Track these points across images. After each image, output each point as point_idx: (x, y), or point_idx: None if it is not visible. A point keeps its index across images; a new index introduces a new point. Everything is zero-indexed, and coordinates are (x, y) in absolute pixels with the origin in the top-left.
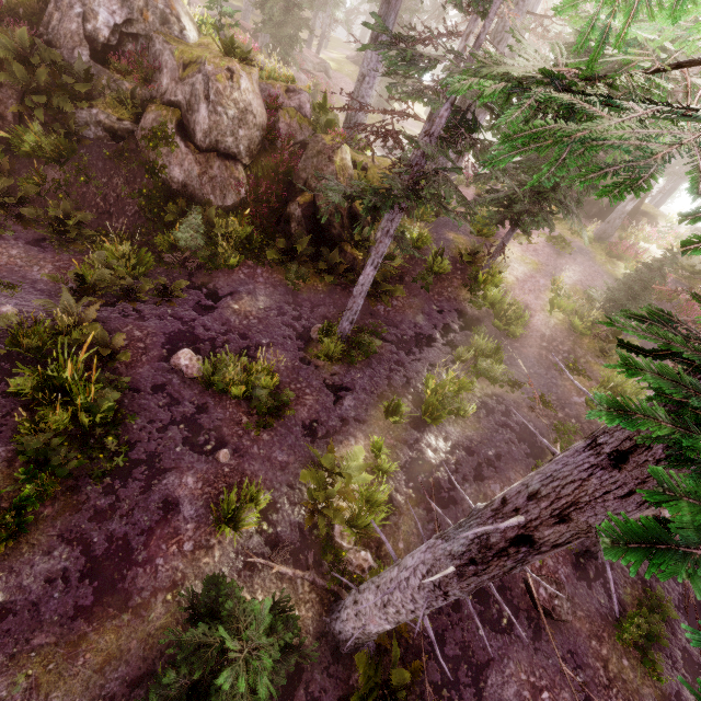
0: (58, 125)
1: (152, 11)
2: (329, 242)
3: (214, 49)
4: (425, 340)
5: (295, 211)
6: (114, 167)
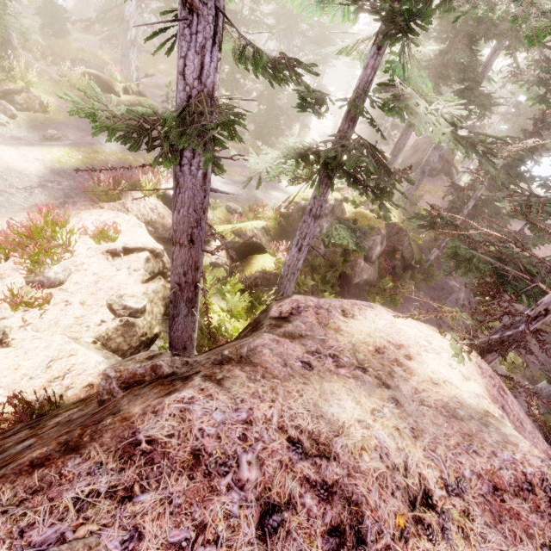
0: (330, 288)
1: (339, 211)
2: (404, 267)
3: (349, 208)
4: (454, 289)
5: (398, 264)
6: (343, 290)
